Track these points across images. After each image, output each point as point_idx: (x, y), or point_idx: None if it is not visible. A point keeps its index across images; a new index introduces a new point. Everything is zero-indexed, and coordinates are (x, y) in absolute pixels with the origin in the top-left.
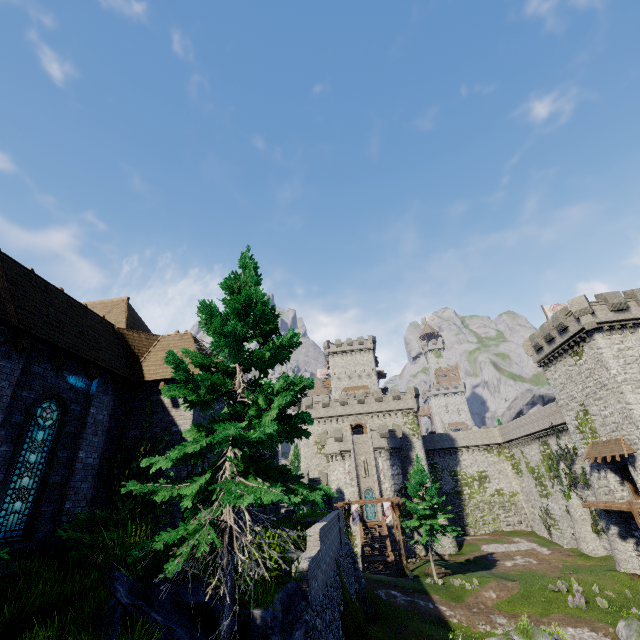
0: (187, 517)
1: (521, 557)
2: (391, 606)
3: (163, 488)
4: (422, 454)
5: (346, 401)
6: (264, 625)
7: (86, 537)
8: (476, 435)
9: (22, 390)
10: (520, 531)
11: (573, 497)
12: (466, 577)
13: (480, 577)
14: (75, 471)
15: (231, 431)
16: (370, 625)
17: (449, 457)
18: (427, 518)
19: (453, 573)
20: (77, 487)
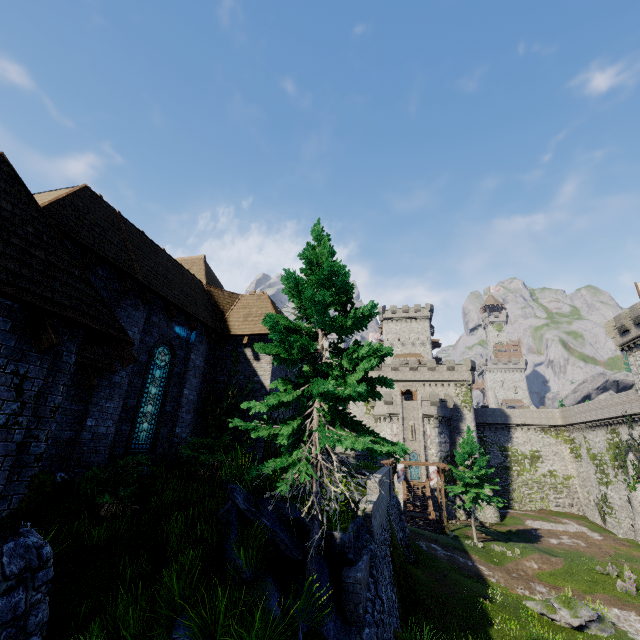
0: (266, 453)
1: (568, 538)
2: (431, 557)
3: (263, 427)
4: (472, 426)
5: (398, 367)
6: (343, 544)
7: (201, 456)
8: (533, 414)
9: (145, 336)
10: (570, 514)
11: (638, 489)
12: (507, 545)
13: (522, 548)
14: (182, 404)
15: (330, 387)
16: (412, 568)
17: (500, 433)
18: (473, 486)
19: (494, 540)
20: (183, 417)
